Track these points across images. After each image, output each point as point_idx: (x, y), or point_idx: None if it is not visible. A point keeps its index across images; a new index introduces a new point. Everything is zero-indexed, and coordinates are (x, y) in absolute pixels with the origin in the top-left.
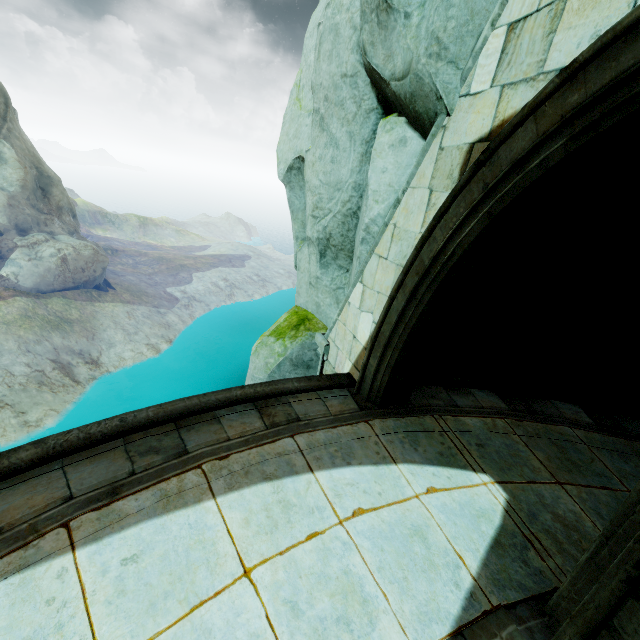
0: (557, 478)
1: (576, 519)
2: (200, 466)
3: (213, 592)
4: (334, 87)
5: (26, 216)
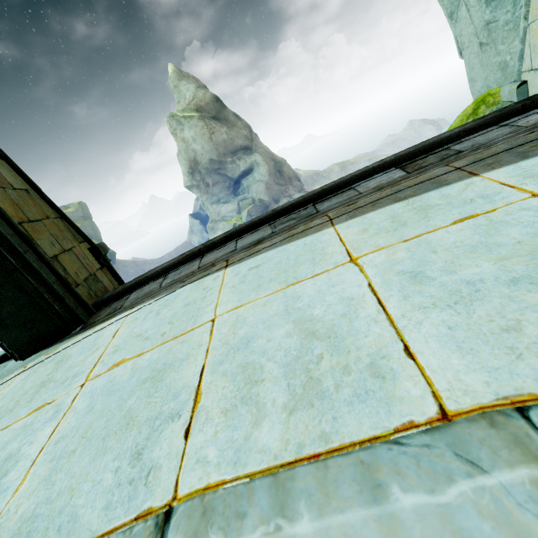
0: None
1: None
2: (326, 215)
3: (311, 275)
4: None
5: (275, 191)
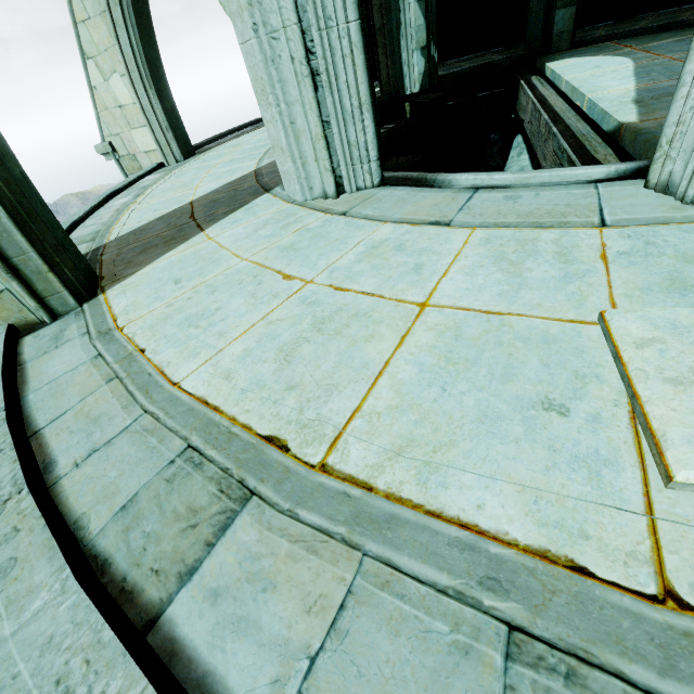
0: None
1: None
2: None
3: None
4: None
5: None
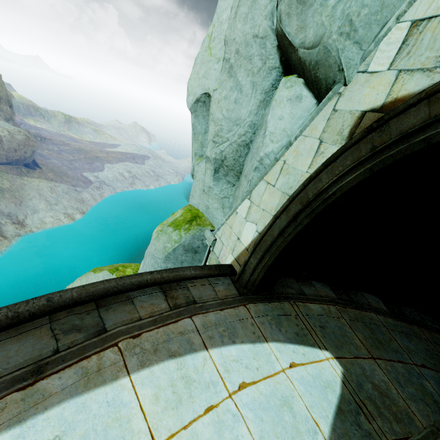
0: (372, 354)
1: (386, 387)
2: (117, 344)
3: None
4: (245, 44)
5: None
